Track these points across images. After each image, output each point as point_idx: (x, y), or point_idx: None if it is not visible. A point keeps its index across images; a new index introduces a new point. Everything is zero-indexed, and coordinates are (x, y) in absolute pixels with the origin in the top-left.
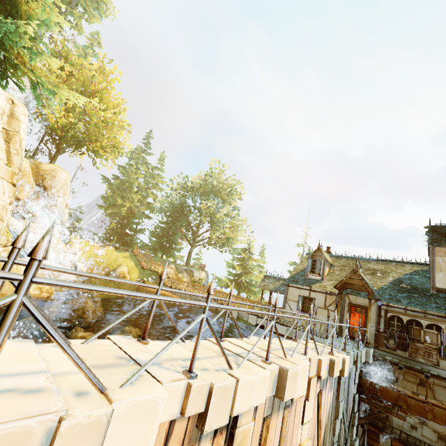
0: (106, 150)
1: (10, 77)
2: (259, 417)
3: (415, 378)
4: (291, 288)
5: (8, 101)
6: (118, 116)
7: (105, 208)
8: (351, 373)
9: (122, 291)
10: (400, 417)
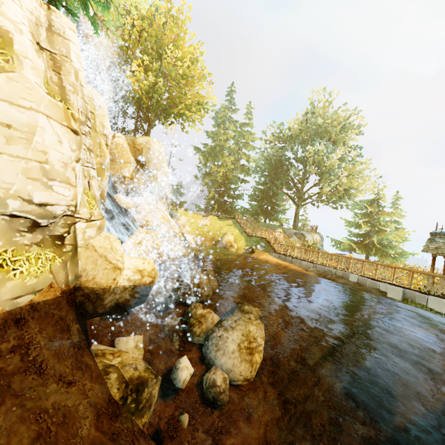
0: (191, 111)
1: None
2: None
3: None
4: None
5: (42, 6)
6: (196, 65)
7: (202, 178)
8: None
9: None
10: None
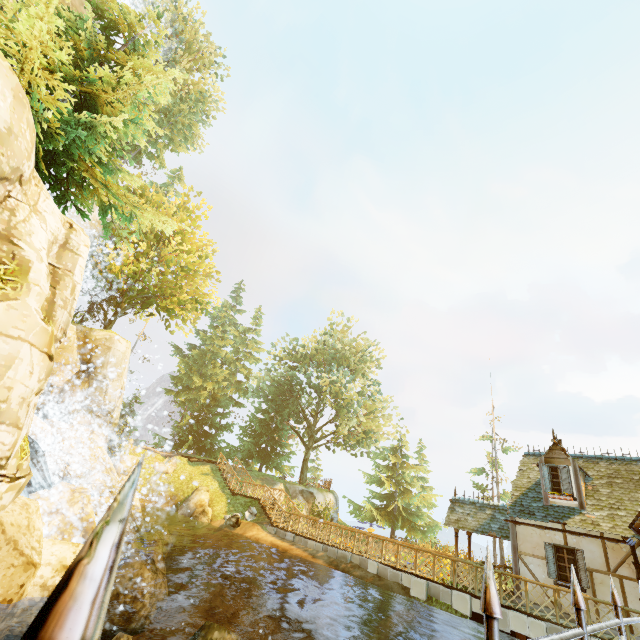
0: (185, 307)
1: (71, 200)
2: None
3: None
4: (522, 526)
5: (65, 224)
6: (203, 260)
7: (175, 394)
8: None
9: None
10: None
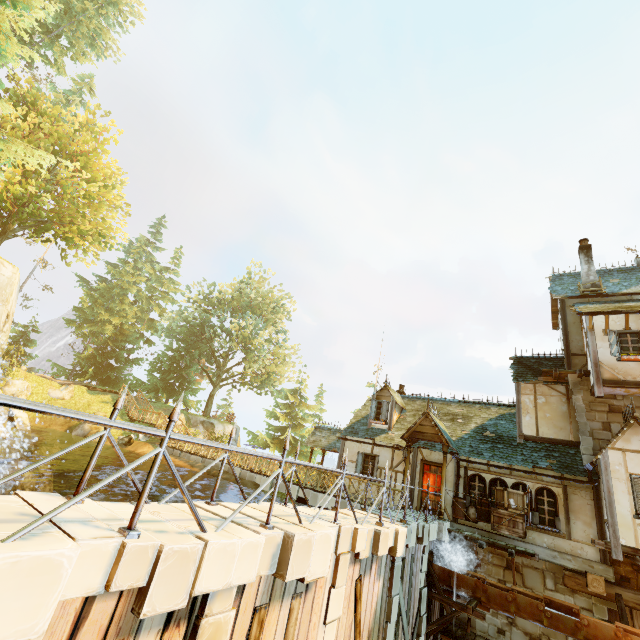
0: (86, 238)
1: None
2: (247, 605)
3: (502, 559)
4: (349, 442)
5: None
6: (110, 190)
7: (78, 325)
8: (416, 557)
9: (21, 403)
10: (478, 615)
